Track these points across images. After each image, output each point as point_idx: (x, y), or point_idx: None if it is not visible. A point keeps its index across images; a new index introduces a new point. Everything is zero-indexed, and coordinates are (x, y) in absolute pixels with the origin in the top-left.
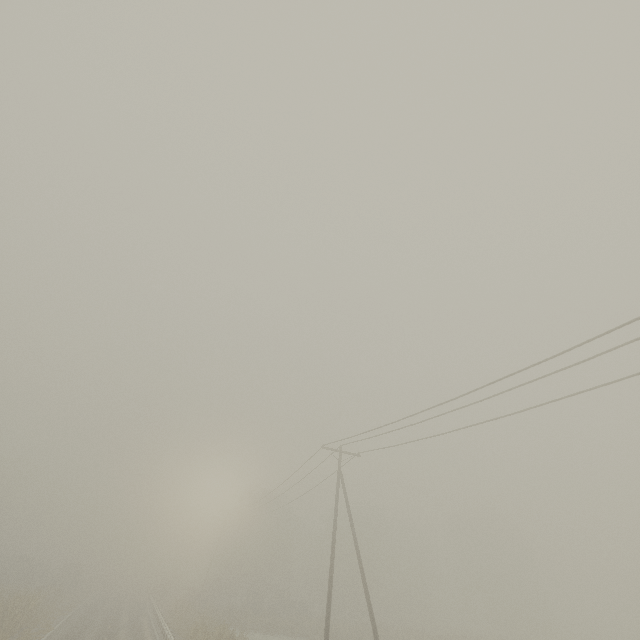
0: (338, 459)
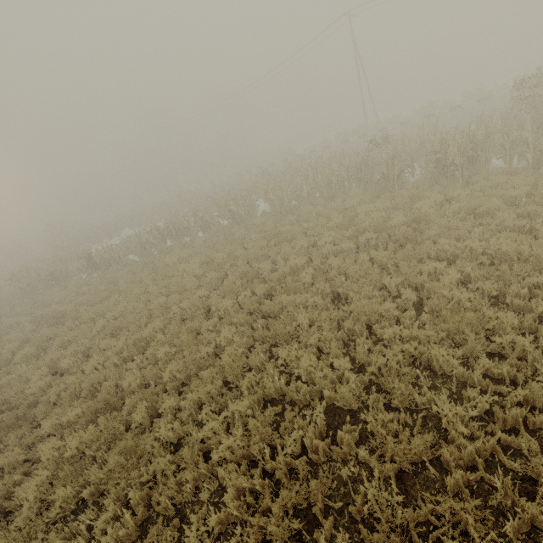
0: (350, 22)
